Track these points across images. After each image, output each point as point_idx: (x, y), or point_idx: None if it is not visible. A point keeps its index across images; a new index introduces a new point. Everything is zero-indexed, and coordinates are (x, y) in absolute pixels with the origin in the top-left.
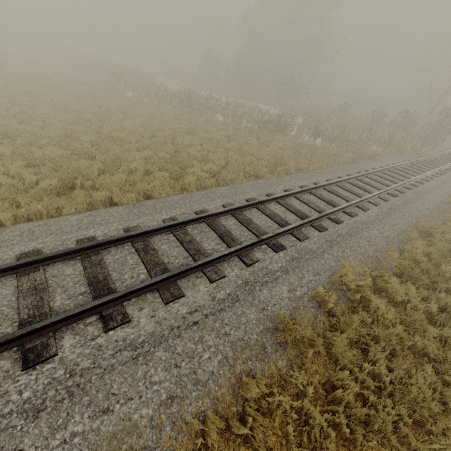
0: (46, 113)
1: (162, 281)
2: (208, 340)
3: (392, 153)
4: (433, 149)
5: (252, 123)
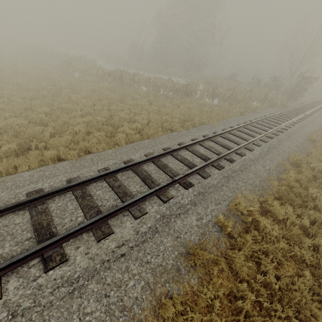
0: (11, 93)
1: (95, 222)
2: (133, 269)
3: (267, 106)
4: (296, 102)
5: (167, 91)
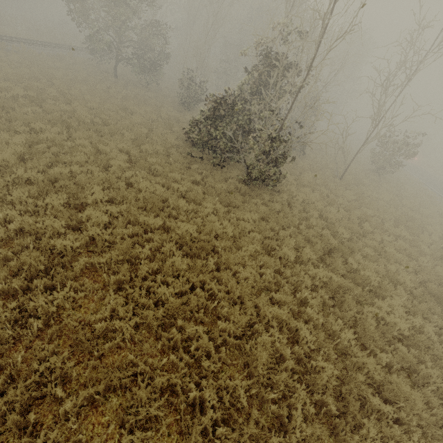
0: None
1: None
2: None
3: None
4: None
5: None
